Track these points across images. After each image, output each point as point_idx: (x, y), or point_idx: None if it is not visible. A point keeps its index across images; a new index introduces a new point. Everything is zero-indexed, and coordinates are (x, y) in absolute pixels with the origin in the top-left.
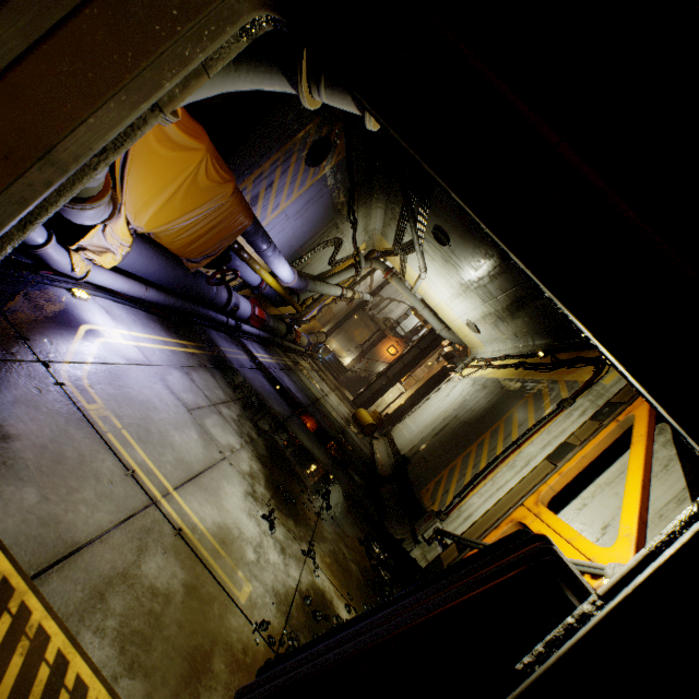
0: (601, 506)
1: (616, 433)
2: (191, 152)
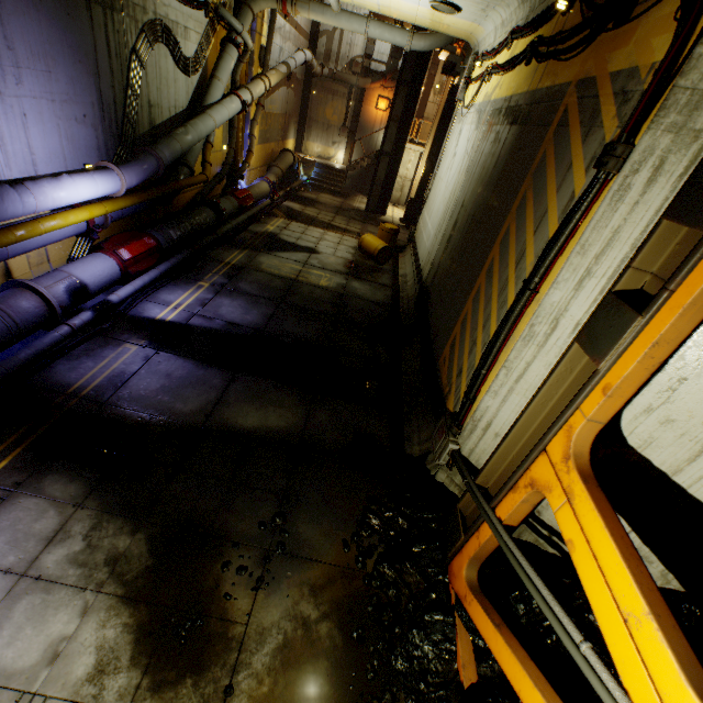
0: None
1: None
2: None
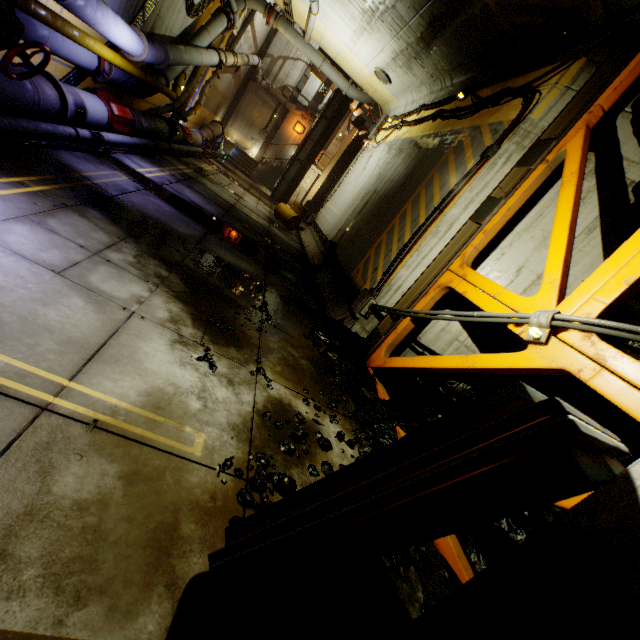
0: (517, 252)
1: (544, 176)
2: None
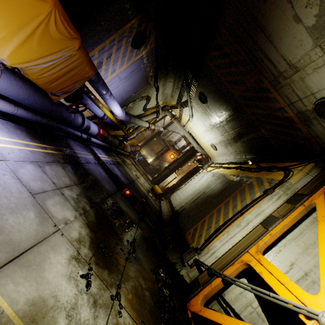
0: (289, 252)
1: (303, 212)
2: (39, 1)
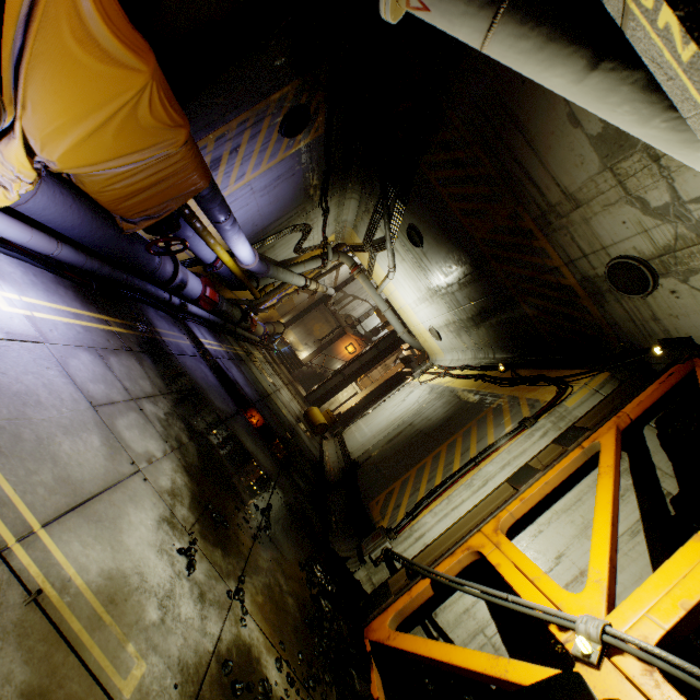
0: (556, 533)
1: (580, 460)
2: (129, 71)
